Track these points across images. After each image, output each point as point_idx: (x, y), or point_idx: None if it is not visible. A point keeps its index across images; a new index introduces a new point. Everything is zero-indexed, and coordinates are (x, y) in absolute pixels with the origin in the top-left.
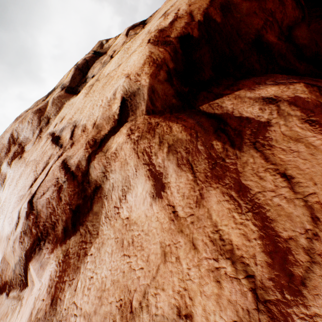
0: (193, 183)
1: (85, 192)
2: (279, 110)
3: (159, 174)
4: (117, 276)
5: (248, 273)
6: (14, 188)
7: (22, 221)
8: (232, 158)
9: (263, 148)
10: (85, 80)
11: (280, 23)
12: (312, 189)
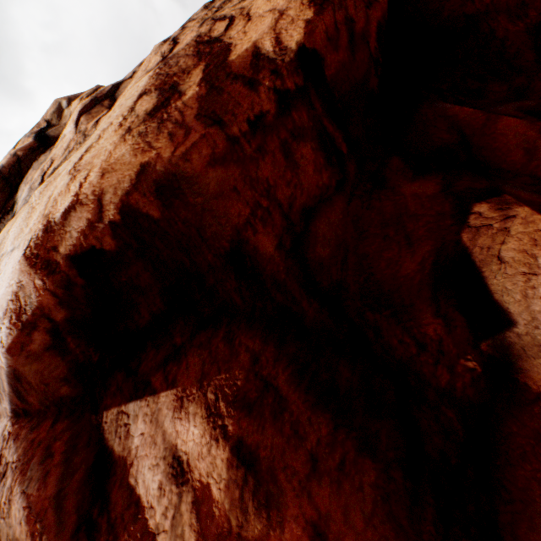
0: None
1: None
2: (177, 512)
3: None
4: None
5: None
6: None
7: None
8: None
9: None
10: (12, 206)
11: (288, 206)
12: None
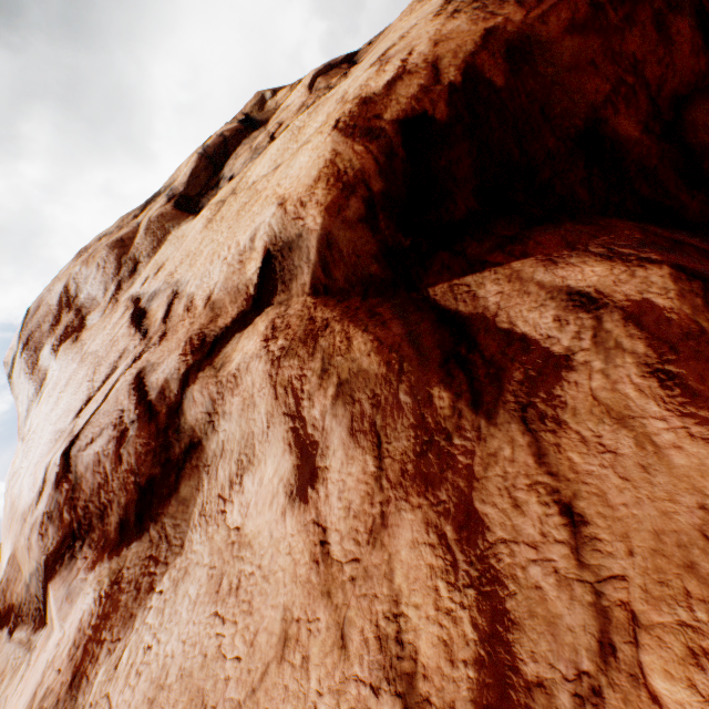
0: (373, 484)
1: (168, 452)
2: (598, 332)
3: (312, 444)
4: (193, 663)
5: None
6: (53, 407)
7: (49, 490)
8: (467, 437)
9: (540, 425)
10: (216, 183)
11: (655, 89)
12: (620, 566)
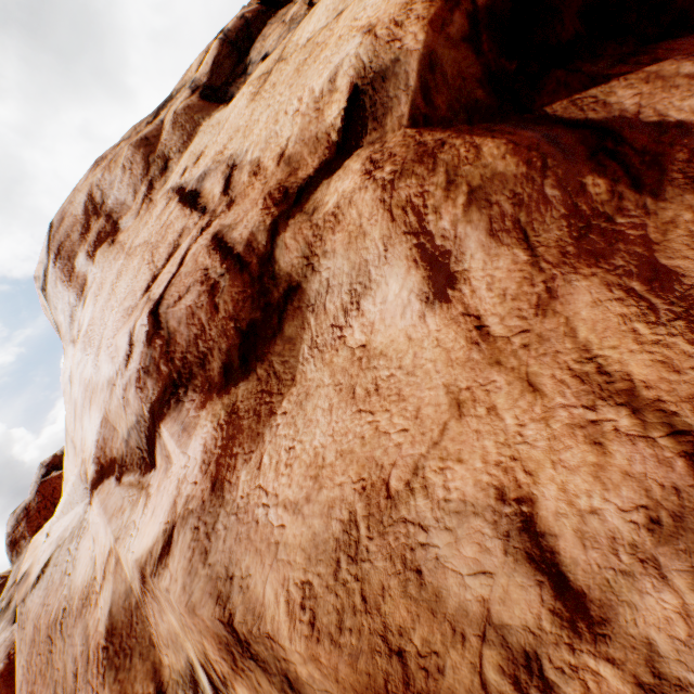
0: (529, 270)
1: (266, 298)
2: None
3: (443, 254)
4: (350, 445)
5: (675, 428)
6: (108, 298)
7: (140, 349)
8: (632, 215)
9: None
10: (243, 70)
11: None
12: None
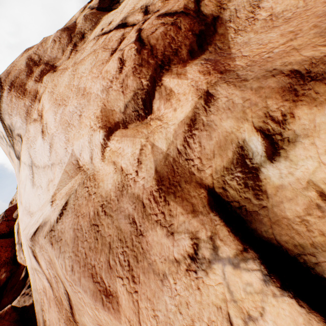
0: None
1: (204, 21)
2: None
3: None
4: (298, 23)
5: None
6: (71, 79)
7: (132, 59)
8: None
9: None
10: (117, 2)
11: None
12: None
